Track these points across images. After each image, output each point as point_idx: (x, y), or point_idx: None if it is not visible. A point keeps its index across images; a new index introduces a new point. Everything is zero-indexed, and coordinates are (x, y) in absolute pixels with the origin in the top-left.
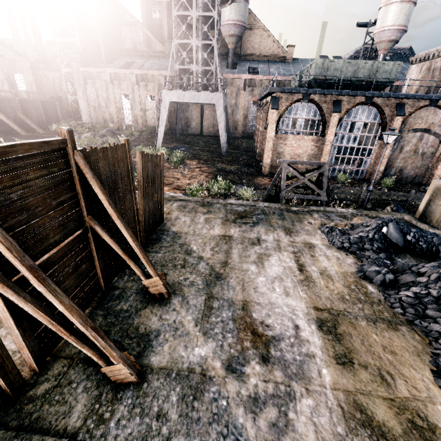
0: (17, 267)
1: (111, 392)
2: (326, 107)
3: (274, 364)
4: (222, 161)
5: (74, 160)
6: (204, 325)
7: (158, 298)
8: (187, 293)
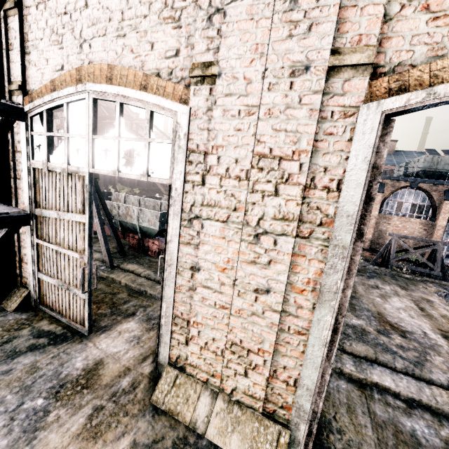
0: None
1: None
2: (436, 195)
3: (411, 340)
4: None
5: None
6: (353, 313)
7: None
8: None
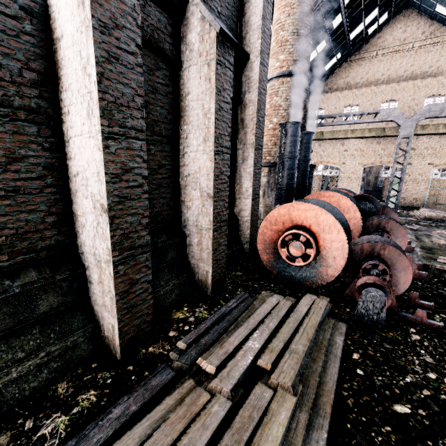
0: None
1: None
2: None
3: None
4: None
5: None
6: None
7: None
8: None
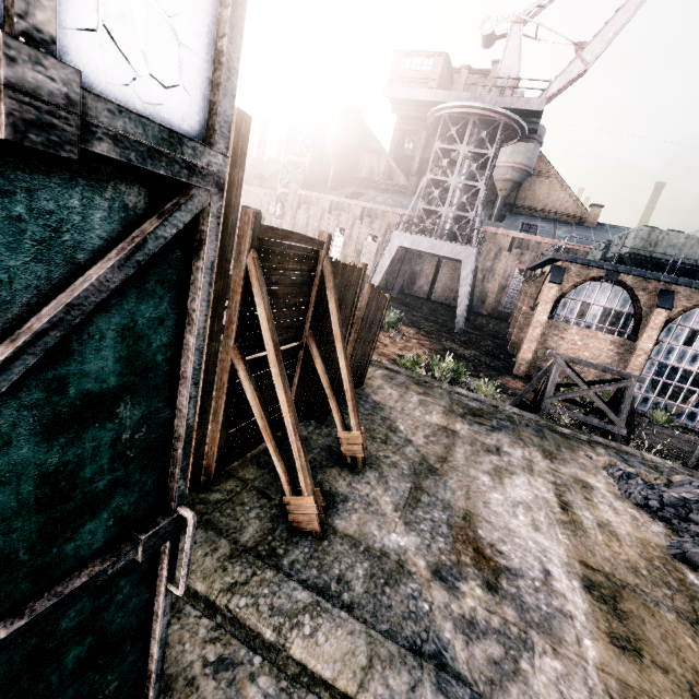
0: (265, 339)
1: (287, 532)
2: (645, 297)
3: (505, 599)
4: (452, 339)
5: (322, 265)
6: (406, 514)
7: (348, 463)
8: (387, 472)
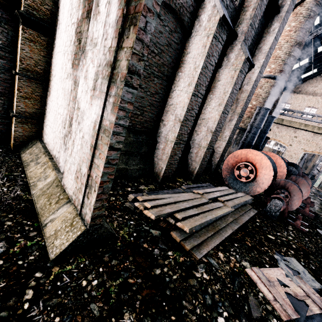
0: None
1: None
2: None
3: None
4: None
5: None
6: None
7: None
8: None
